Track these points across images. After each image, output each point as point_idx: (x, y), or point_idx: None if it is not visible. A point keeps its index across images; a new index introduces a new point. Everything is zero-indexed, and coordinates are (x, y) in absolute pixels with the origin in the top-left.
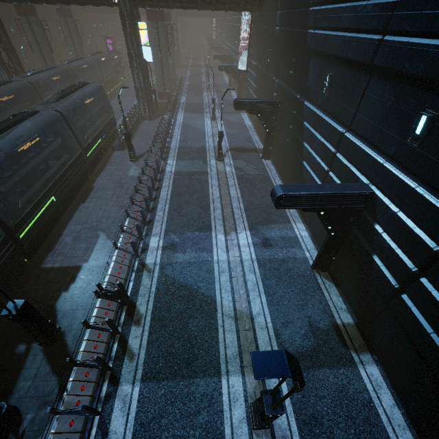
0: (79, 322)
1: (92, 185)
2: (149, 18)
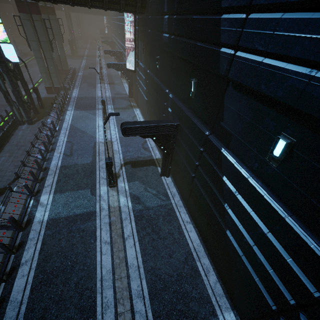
0: None
1: None
2: (21, 9)
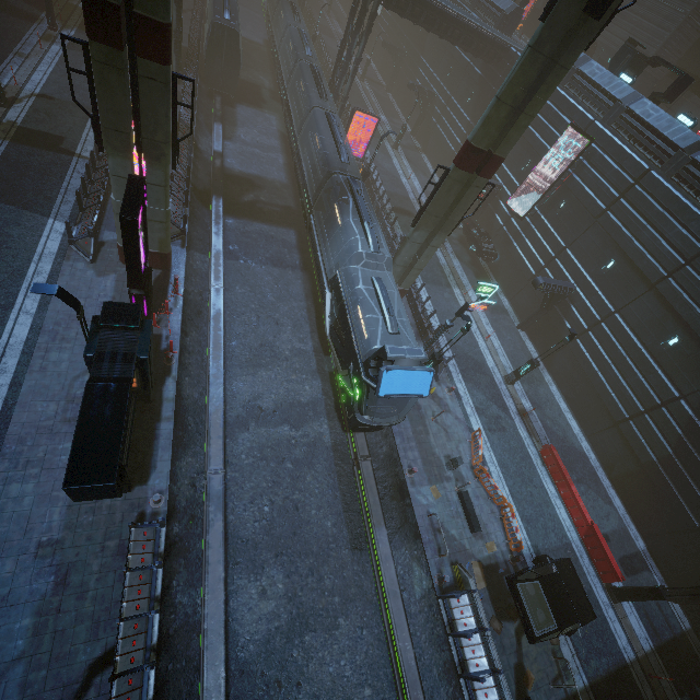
0: None
1: None
2: None
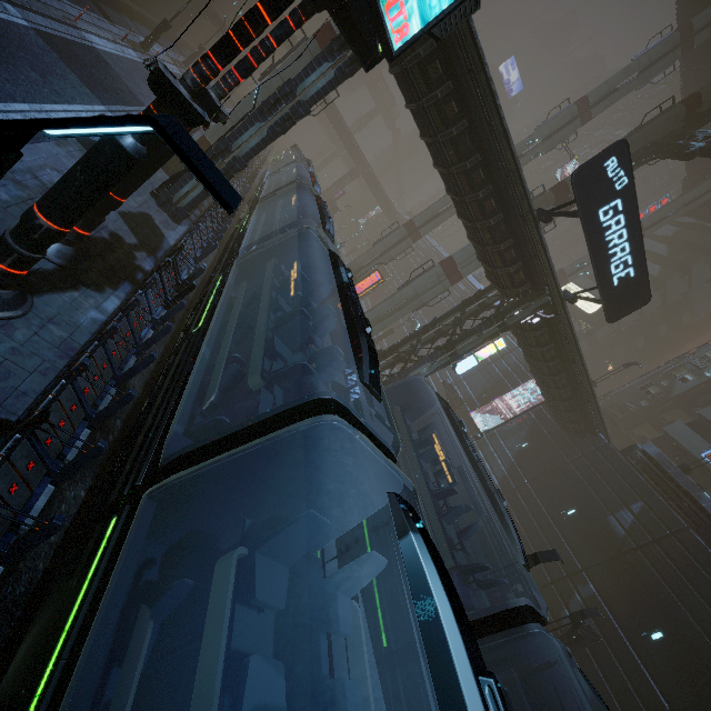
0: None
1: None
2: (446, 267)
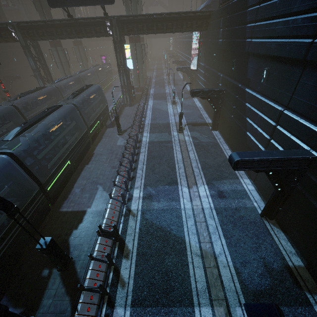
0: (85, 253)
1: (93, 152)
2: (131, 41)
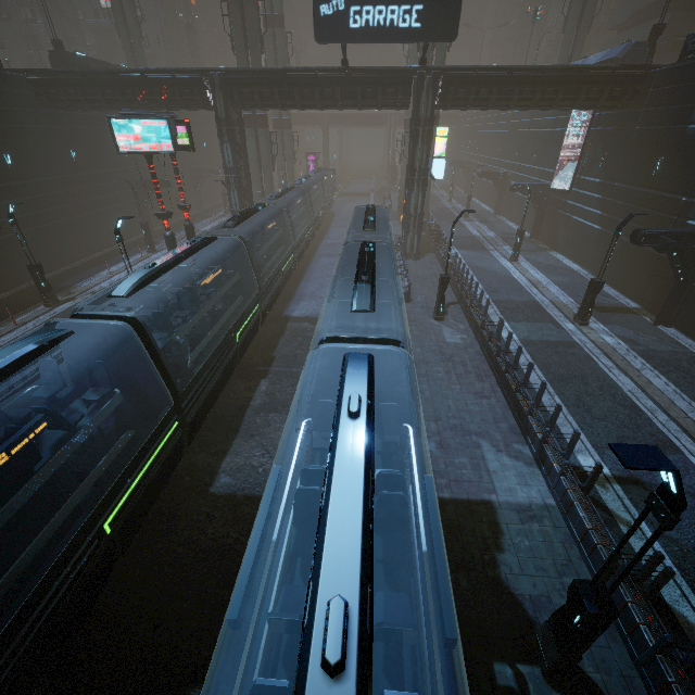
0: None
1: None
2: None
